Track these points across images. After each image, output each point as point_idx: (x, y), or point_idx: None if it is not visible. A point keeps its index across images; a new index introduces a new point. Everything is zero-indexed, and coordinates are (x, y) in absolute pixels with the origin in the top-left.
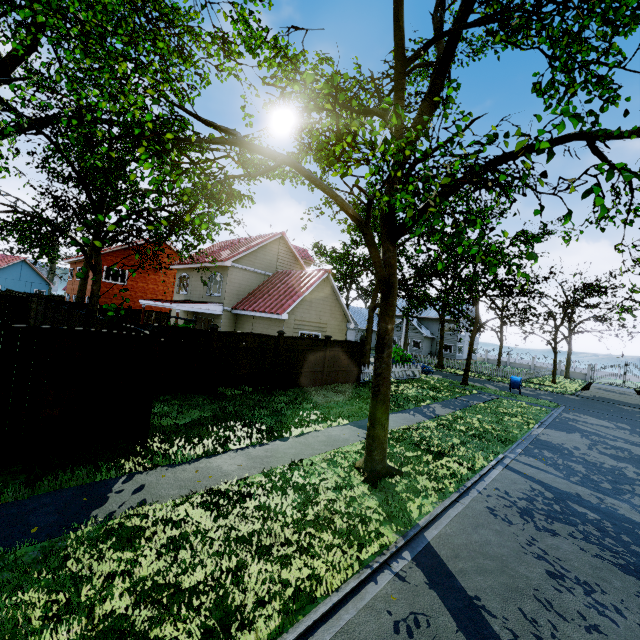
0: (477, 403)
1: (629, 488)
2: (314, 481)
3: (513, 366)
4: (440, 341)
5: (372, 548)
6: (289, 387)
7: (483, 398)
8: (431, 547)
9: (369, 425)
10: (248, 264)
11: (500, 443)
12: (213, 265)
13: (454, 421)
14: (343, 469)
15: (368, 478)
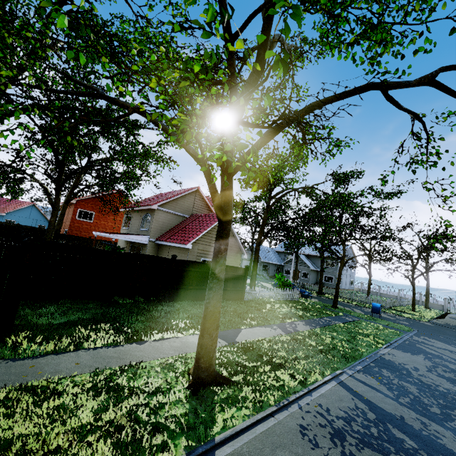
0: (338, 323)
1: None
2: (136, 384)
3: (383, 296)
4: (320, 273)
5: None
6: (179, 300)
7: (345, 319)
8: None
9: (200, 334)
10: (170, 208)
11: (343, 359)
12: (145, 208)
13: (309, 337)
14: (174, 374)
15: (191, 385)
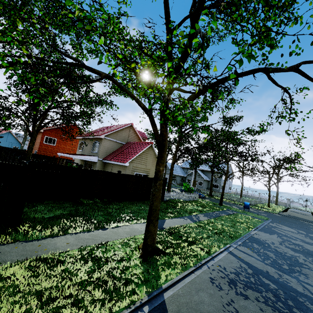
0: (224, 215)
1: (298, 269)
2: (108, 255)
3: (249, 197)
4: (211, 182)
5: (123, 303)
6: (122, 201)
7: (228, 212)
8: (164, 303)
9: (146, 223)
10: (113, 138)
11: (230, 238)
12: (95, 137)
13: (208, 224)
14: (130, 249)
15: (142, 255)
